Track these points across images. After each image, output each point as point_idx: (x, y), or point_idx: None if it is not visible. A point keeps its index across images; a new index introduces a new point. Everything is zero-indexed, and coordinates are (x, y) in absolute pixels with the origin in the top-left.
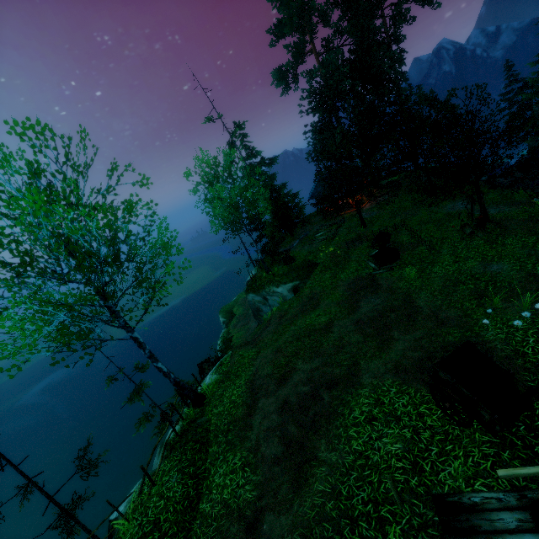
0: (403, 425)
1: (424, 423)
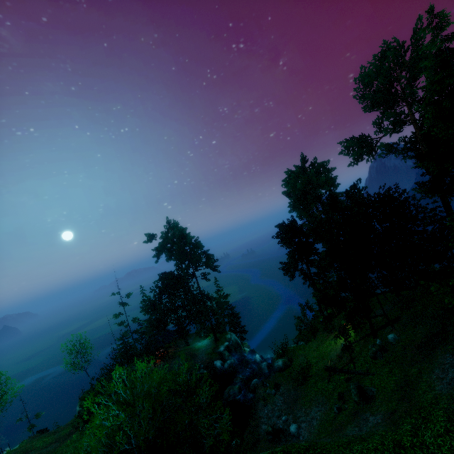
0: None
1: None
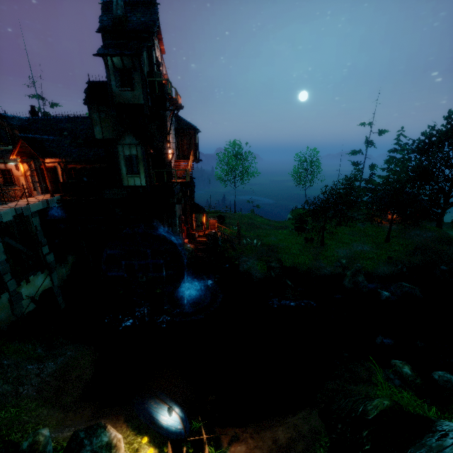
0: None
1: None
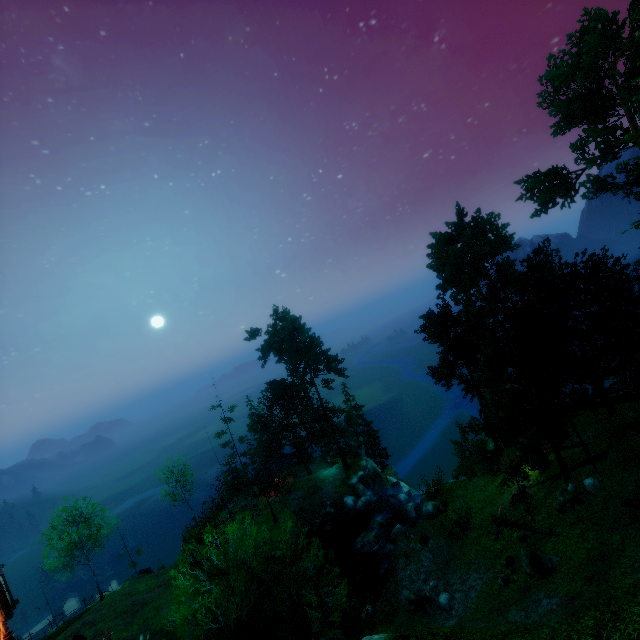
0: None
1: None
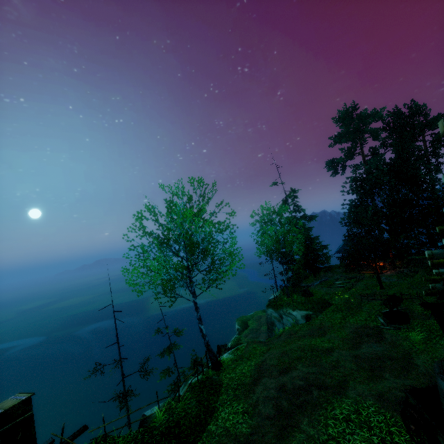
0: (374, 433)
1: (391, 438)
